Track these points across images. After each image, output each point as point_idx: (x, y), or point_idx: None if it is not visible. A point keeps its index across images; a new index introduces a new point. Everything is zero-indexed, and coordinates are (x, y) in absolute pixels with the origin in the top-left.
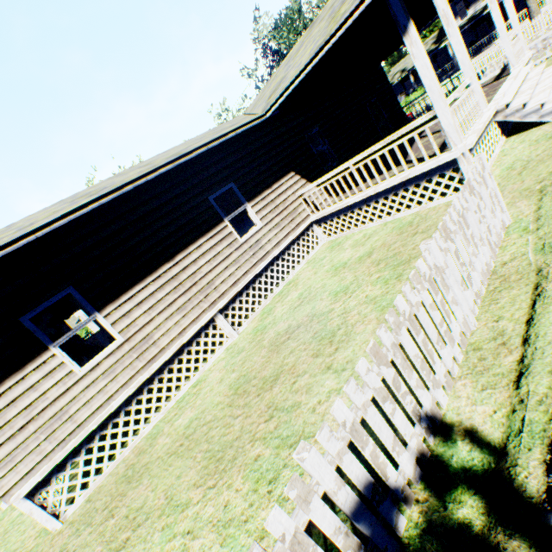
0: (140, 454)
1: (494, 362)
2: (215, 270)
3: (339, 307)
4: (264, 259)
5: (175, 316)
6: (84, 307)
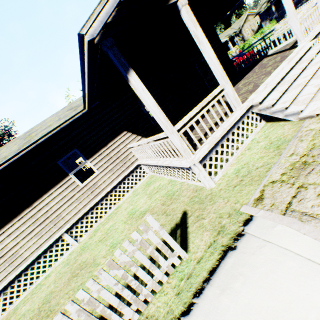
0: None
1: None
2: (62, 207)
3: (101, 265)
4: (99, 194)
5: (34, 239)
6: None
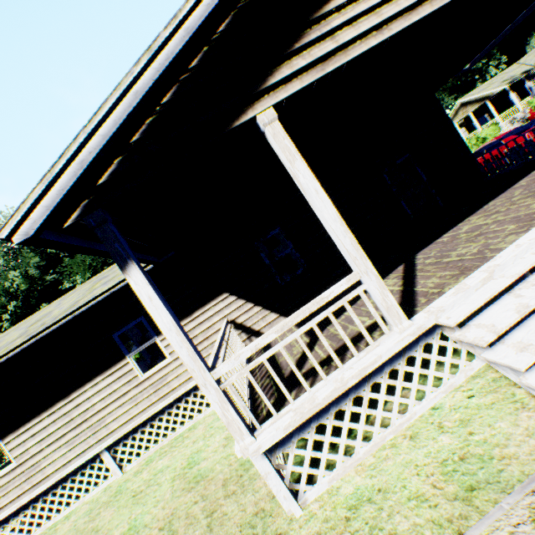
0: None
1: None
2: (108, 407)
3: None
4: (167, 396)
5: (63, 449)
6: (134, 339)
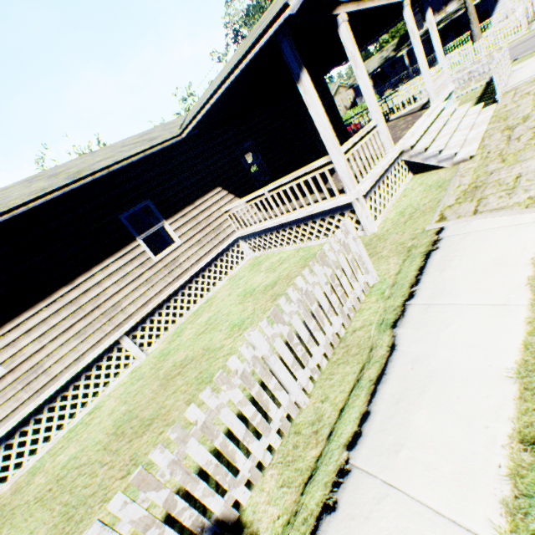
0: (15, 493)
1: (302, 453)
2: (123, 291)
3: (228, 345)
4: (181, 277)
5: (72, 342)
6: None
